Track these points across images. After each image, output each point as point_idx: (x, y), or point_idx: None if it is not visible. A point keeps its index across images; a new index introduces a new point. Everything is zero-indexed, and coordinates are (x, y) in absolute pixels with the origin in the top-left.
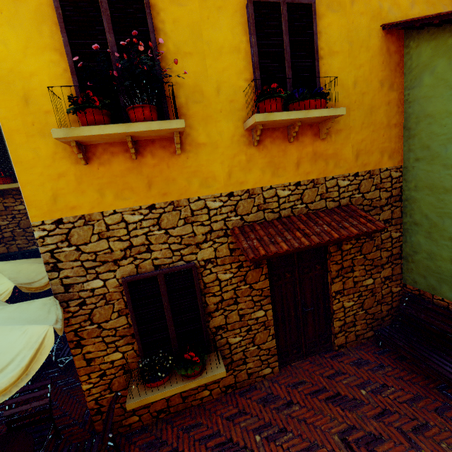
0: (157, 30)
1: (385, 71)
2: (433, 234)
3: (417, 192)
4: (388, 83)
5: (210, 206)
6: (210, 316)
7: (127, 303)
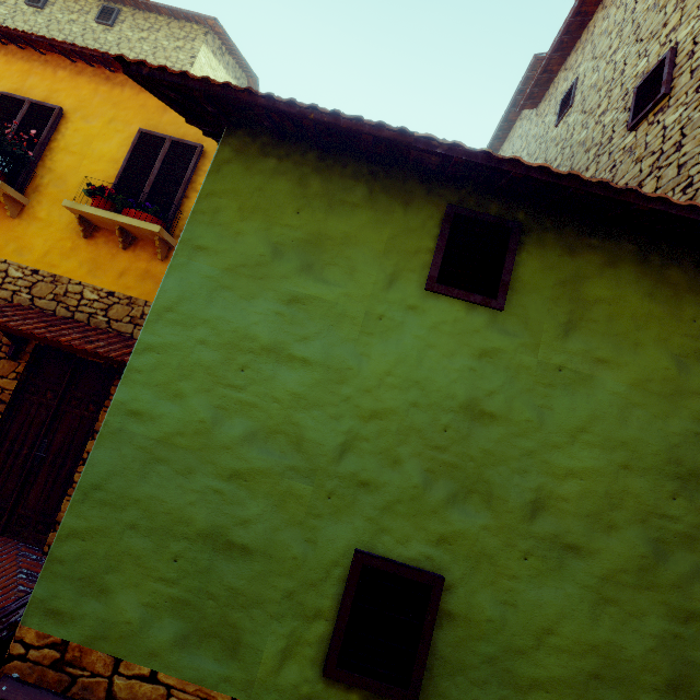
0: (59, 132)
1: None
2: None
3: None
4: None
5: (10, 273)
6: None
7: None
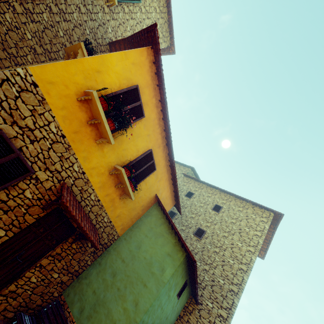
0: (136, 122)
1: (146, 204)
2: (100, 273)
3: (113, 251)
4: (143, 208)
5: (74, 165)
6: None
7: None
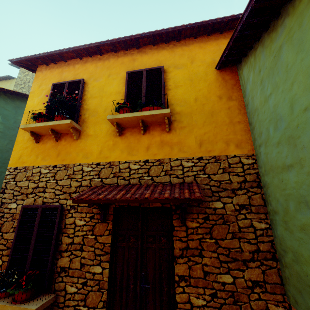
0: (85, 91)
1: (223, 90)
2: (289, 224)
3: (267, 176)
4: (226, 96)
5: (84, 169)
6: (60, 254)
7: (17, 222)
